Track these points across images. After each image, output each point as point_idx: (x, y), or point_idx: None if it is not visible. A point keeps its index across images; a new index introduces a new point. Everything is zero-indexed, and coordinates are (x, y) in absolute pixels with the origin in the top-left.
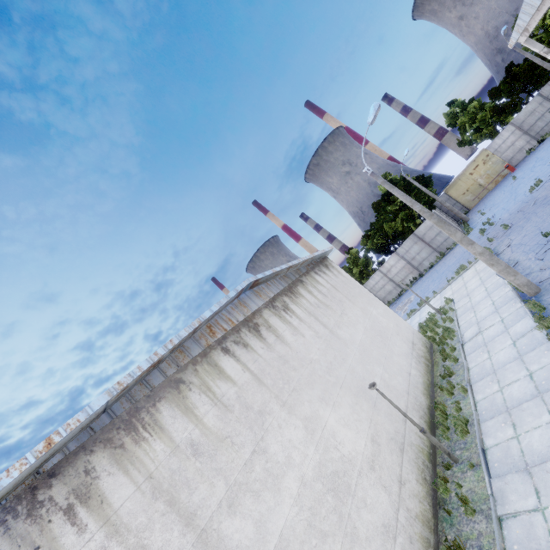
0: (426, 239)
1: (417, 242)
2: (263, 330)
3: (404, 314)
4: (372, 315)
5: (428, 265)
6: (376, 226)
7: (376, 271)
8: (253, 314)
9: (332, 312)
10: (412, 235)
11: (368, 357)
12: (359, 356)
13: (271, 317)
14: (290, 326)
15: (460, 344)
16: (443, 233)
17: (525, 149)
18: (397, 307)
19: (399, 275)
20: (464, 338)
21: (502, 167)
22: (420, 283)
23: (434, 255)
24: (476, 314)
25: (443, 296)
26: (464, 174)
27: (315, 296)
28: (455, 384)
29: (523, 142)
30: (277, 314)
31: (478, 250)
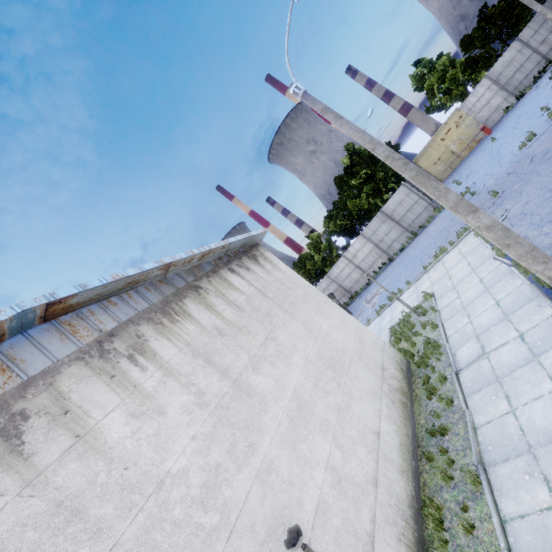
0: (396, 216)
1: (385, 221)
2: (35, 428)
3: (372, 309)
4: (321, 332)
5: (398, 247)
6: (339, 204)
7: (341, 258)
8: (24, 387)
9: (246, 339)
10: (379, 212)
11: (305, 421)
12: (288, 425)
13: (81, 383)
14: (133, 396)
15: (453, 372)
16: (414, 208)
17: (502, 108)
18: (365, 299)
19: (366, 261)
20: (458, 360)
21: (476, 130)
22: (390, 269)
23: (405, 236)
24: (472, 319)
25: (420, 287)
26: (435, 140)
27: (219, 312)
28: (454, 455)
29: (500, 99)
30: (104, 372)
31: (484, 221)
